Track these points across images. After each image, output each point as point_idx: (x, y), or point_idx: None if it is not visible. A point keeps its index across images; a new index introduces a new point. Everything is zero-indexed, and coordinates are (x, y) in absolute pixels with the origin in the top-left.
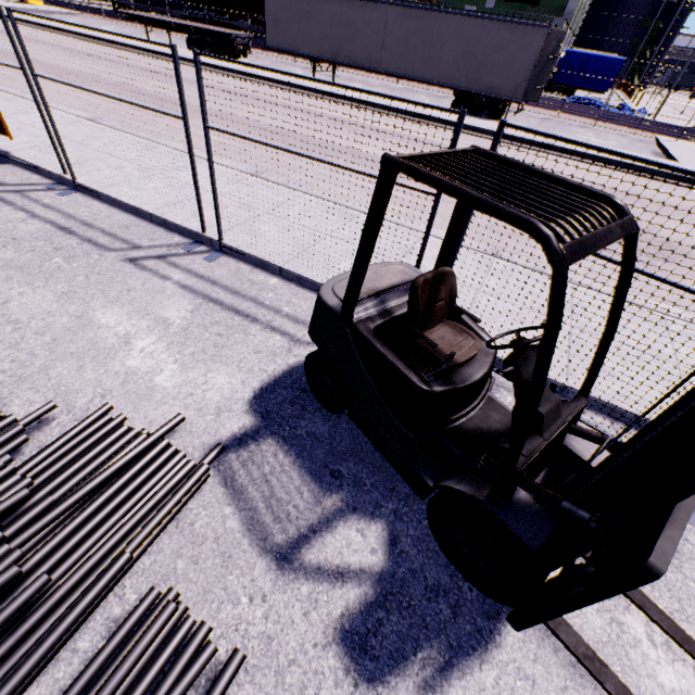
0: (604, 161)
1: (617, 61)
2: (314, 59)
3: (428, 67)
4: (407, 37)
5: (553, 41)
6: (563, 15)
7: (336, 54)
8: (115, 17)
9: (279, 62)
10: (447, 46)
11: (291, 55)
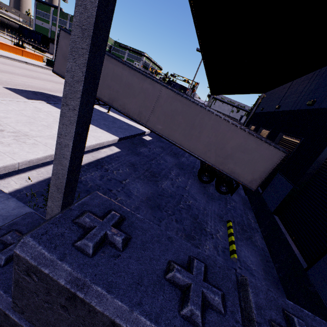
0: None
1: None
2: None
3: None
4: None
5: None
6: None
7: None
8: (18, 40)
9: None
10: None
11: None
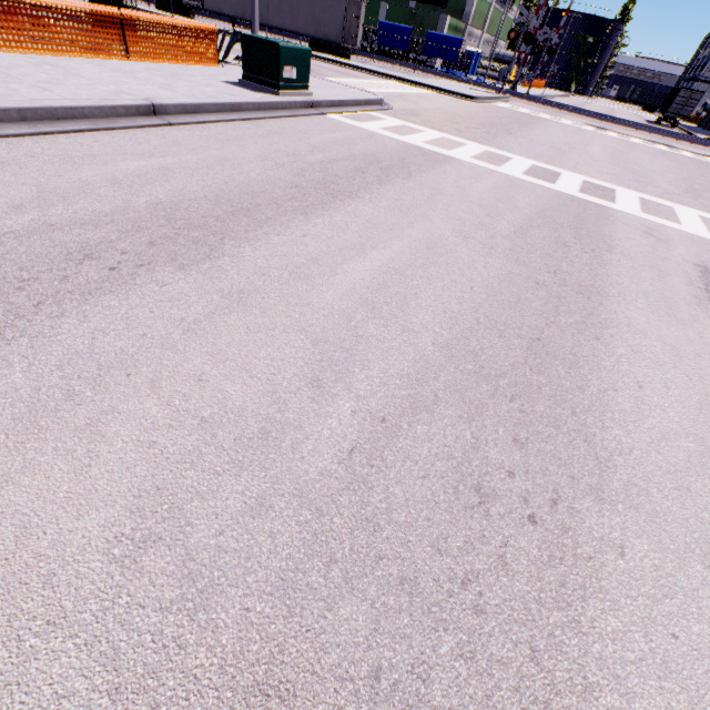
0: (360, 69)
1: (459, 40)
2: (232, 18)
3: (293, 23)
4: (280, 3)
5: (353, 7)
6: (463, 16)
7: (244, 15)
8: None
9: (224, 27)
10: (301, 9)
11: (236, 24)
